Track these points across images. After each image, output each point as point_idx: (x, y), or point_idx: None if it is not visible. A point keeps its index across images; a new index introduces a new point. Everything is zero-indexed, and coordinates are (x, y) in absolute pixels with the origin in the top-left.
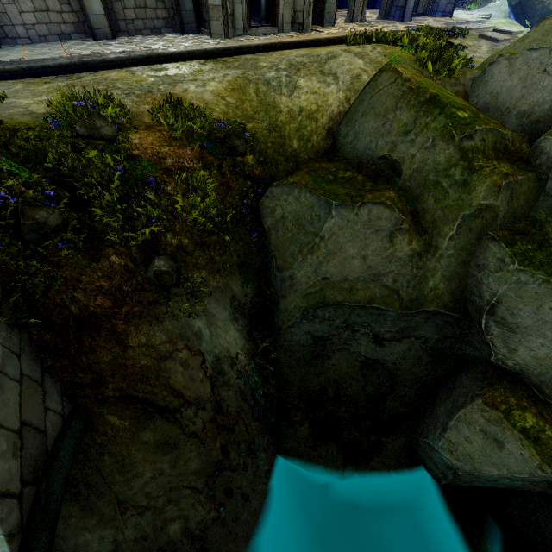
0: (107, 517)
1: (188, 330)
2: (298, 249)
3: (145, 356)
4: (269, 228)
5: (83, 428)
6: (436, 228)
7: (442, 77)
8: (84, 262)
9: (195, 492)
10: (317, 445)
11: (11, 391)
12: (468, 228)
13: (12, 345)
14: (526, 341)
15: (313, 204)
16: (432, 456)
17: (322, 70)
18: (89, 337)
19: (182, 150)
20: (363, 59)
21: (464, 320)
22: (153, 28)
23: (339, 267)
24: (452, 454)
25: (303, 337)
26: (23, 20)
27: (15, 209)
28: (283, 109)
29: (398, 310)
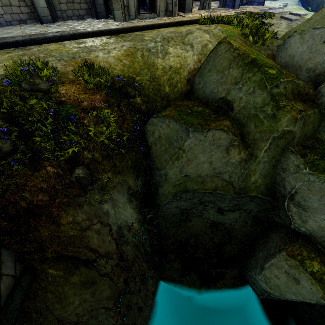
0: None
1: (100, 211)
2: (169, 157)
3: (72, 229)
4: (151, 143)
5: (30, 281)
6: (256, 144)
7: (259, 45)
8: (30, 172)
9: (107, 310)
10: (184, 274)
11: None
12: (276, 144)
13: None
14: (313, 216)
15: (178, 129)
16: (254, 282)
17: (183, 41)
18: (34, 221)
19: (94, 96)
20: (209, 34)
21: (274, 201)
22: (78, 15)
23: (195, 169)
24: (267, 285)
25: (174, 210)
26: None
27: None
28: (159, 67)
29: (232, 194)
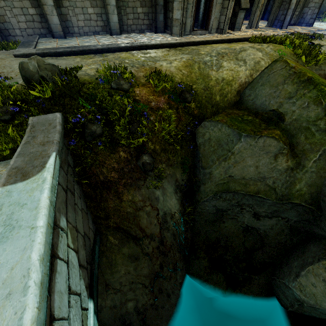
0: (99, 291)
1: (152, 196)
2: (217, 158)
3: (129, 207)
4: (200, 144)
5: (99, 240)
6: (305, 154)
7: (311, 65)
8: (108, 153)
9: (144, 286)
10: (211, 273)
11: (80, 215)
12: None
13: (78, 192)
14: None
15: (229, 134)
16: (285, 292)
17: (236, 57)
18: (106, 193)
19: (159, 98)
20: (262, 52)
21: (317, 211)
22: (140, 30)
23: (240, 171)
24: (301, 292)
25: (211, 208)
26: (78, 24)
27: (84, 124)
28: (212, 78)
29: (273, 199)
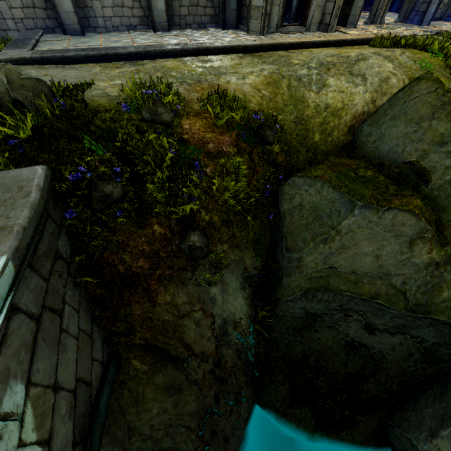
0: (118, 438)
1: (205, 295)
2: (311, 237)
3: (168, 312)
4: (285, 211)
5: (114, 371)
6: None
7: None
8: (133, 228)
9: (188, 430)
10: (293, 405)
11: (71, 349)
12: None
13: (74, 302)
14: None
15: (334, 200)
16: (408, 449)
17: (350, 71)
18: (128, 293)
19: (222, 136)
20: (392, 63)
21: None
22: (200, 23)
23: (349, 260)
24: None
25: (297, 311)
26: (104, 13)
27: (90, 182)
28: (310, 104)
29: (401, 310)
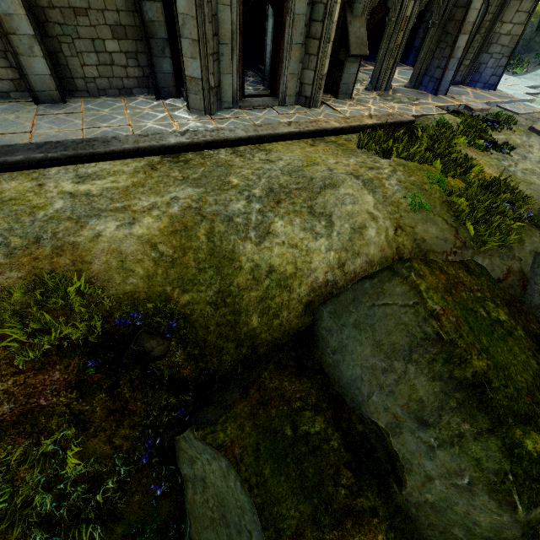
0: None
1: None
2: None
3: None
4: (186, 476)
5: None
6: None
7: (488, 249)
8: None
9: None
10: None
11: None
12: None
13: None
14: None
15: (244, 507)
16: None
17: (311, 206)
18: None
19: (43, 375)
20: (373, 197)
21: None
22: (121, 88)
23: None
24: None
25: None
26: None
27: None
28: (244, 265)
29: None
